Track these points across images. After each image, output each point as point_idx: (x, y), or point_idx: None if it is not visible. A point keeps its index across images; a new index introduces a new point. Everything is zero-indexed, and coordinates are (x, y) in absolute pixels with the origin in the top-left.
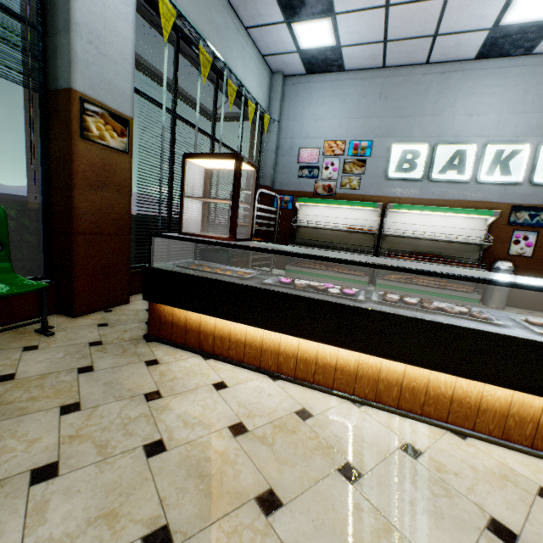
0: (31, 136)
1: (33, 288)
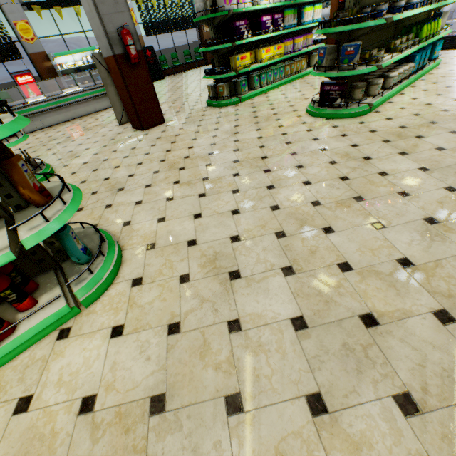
0: (197, 34)
1: (204, 58)
